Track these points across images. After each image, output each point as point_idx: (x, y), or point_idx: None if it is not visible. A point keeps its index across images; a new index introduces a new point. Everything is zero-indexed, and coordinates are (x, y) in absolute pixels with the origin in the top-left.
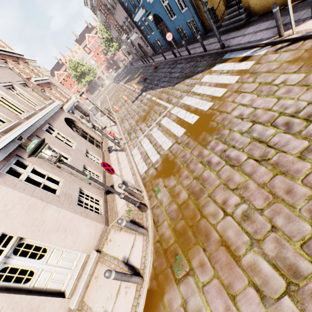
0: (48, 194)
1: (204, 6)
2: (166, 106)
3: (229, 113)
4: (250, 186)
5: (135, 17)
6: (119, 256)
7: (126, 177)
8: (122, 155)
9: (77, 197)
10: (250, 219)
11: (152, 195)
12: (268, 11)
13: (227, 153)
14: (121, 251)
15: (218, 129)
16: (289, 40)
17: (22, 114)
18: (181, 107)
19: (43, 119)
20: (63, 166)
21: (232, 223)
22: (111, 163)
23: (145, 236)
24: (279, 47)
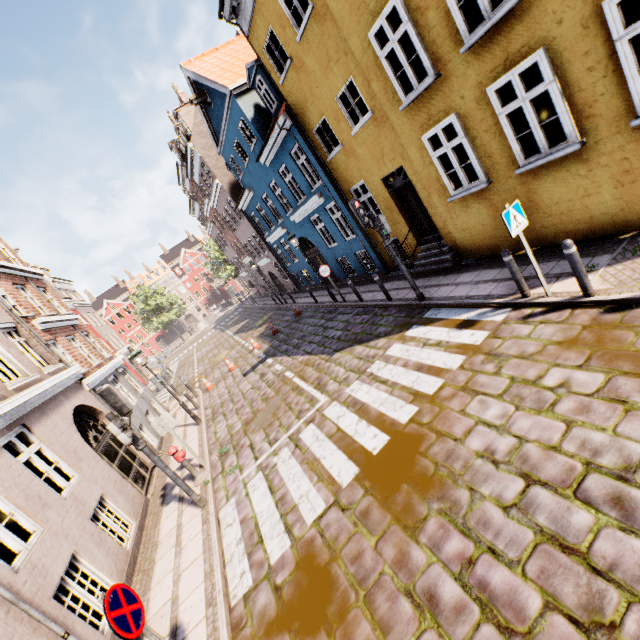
0: None
1: (385, 239)
2: (315, 396)
3: (461, 440)
4: None
5: (269, 237)
6: None
7: (187, 610)
8: (193, 520)
9: None
10: None
11: None
12: (489, 255)
13: (481, 572)
14: None
15: (440, 482)
16: (543, 304)
17: None
18: (347, 405)
19: (14, 413)
20: None
21: None
22: (158, 540)
23: None
24: (528, 313)
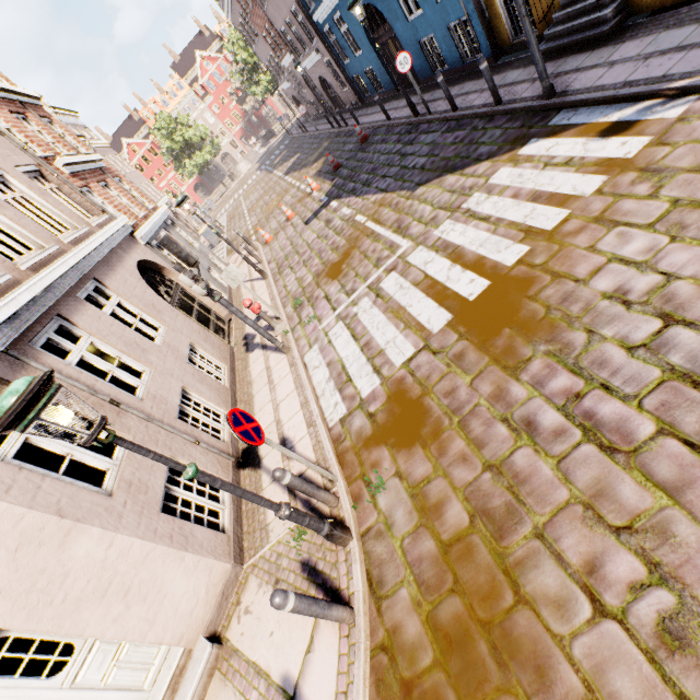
0: (82, 491)
1: None
2: (395, 241)
3: (584, 281)
4: (678, 532)
5: (316, 12)
6: (271, 670)
7: (290, 429)
8: (280, 364)
9: (163, 489)
10: (691, 651)
11: (362, 495)
12: (679, 1)
13: (588, 404)
14: (276, 653)
15: (550, 325)
16: None
17: (23, 256)
18: (436, 249)
19: (81, 267)
20: (127, 399)
21: (625, 647)
22: (251, 380)
23: (344, 625)
24: None
